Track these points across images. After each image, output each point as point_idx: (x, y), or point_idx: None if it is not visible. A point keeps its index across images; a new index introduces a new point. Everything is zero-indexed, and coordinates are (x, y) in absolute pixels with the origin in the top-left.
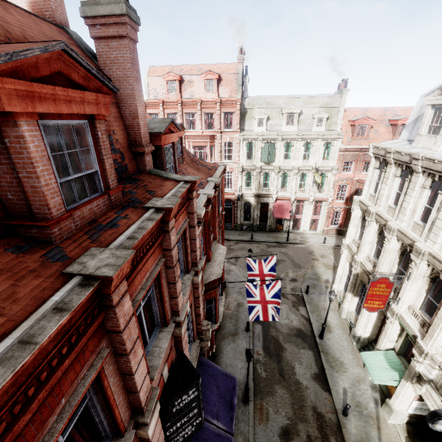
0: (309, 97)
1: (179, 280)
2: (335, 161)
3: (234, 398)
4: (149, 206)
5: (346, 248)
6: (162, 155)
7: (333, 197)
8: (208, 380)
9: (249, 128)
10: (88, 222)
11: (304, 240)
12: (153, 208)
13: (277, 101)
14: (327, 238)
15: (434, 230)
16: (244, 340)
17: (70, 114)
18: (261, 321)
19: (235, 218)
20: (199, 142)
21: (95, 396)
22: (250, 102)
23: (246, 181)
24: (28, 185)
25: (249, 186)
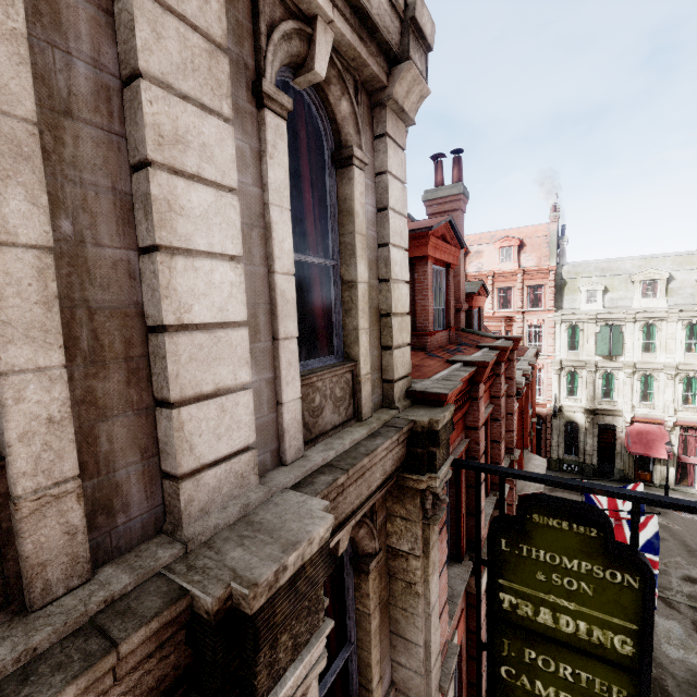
0: (686, 255)
1: (502, 443)
2: None
3: None
4: (483, 345)
5: None
6: (471, 318)
7: None
8: None
9: (571, 306)
10: (438, 346)
11: None
12: (487, 348)
13: (621, 264)
14: None
15: None
16: None
17: (440, 262)
18: None
19: (547, 447)
20: (488, 326)
21: (448, 490)
22: (571, 270)
23: (567, 386)
24: (420, 305)
25: (573, 395)
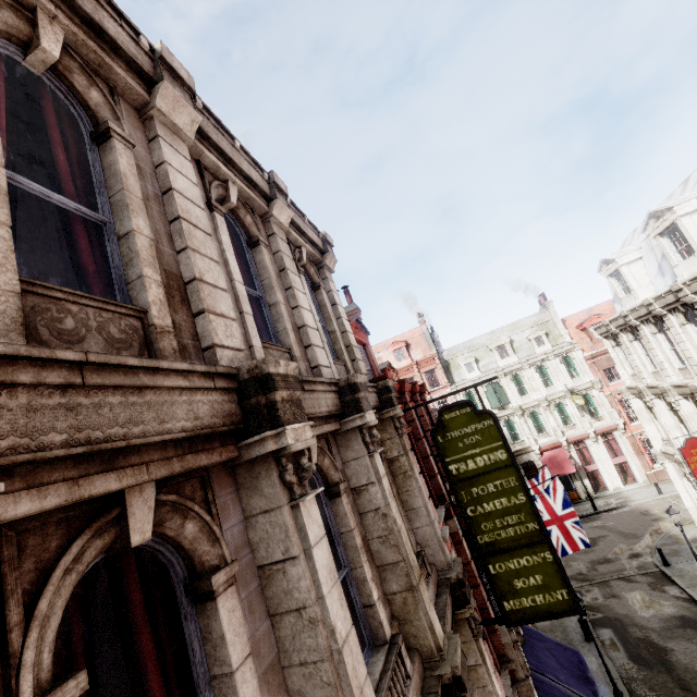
0: (513, 324)
1: None
2: (589, 373)
3: (587, 672)
4: None
5: (664, 459)
6: None
7: (623, 419)
8: (533, 642)
9: (460, 378)
10: None
11: (623, 501)
12: None
13: (478, 341)
14: (663, 486)
15: (690, 363)
16: (590, 653)
17: (359, 343)
18: (606, 623)
19: None
20: None
21: None
22: (448, 353)
23: None
24: None
25: None
